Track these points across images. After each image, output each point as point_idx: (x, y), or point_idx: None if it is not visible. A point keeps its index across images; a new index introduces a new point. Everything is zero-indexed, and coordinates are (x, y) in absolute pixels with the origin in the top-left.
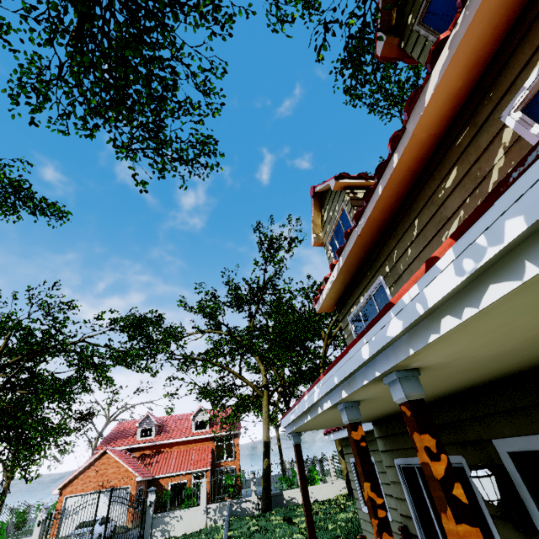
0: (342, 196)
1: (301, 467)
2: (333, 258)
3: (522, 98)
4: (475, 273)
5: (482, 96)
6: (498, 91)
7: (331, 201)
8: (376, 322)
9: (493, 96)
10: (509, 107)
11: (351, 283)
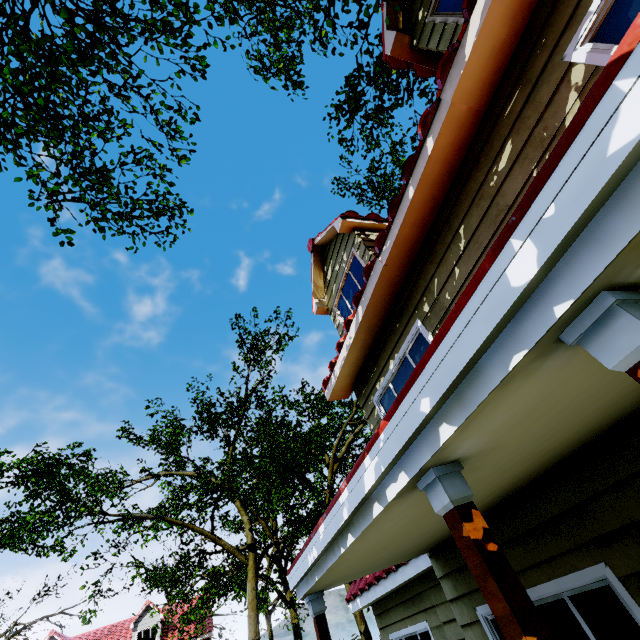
0: (351, 240)
1: None
2: (343, 324)
3: (589, 26)
4: None
5: (531, 47)
6: (553, 33)
7: (336, 252)
8: (558, 161)
9: (547, 41)
10: (573, 42)
11: (374, 347)
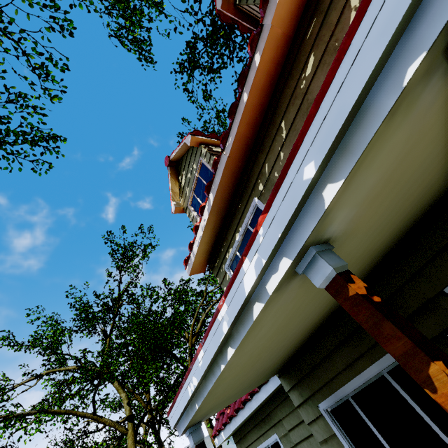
0: (199, 152)
1: None
2: (197, 217)
3: None
4: None
5: None
6: None
7: (188, 164)
8: None
9: None
10: None
11: (222, 227)
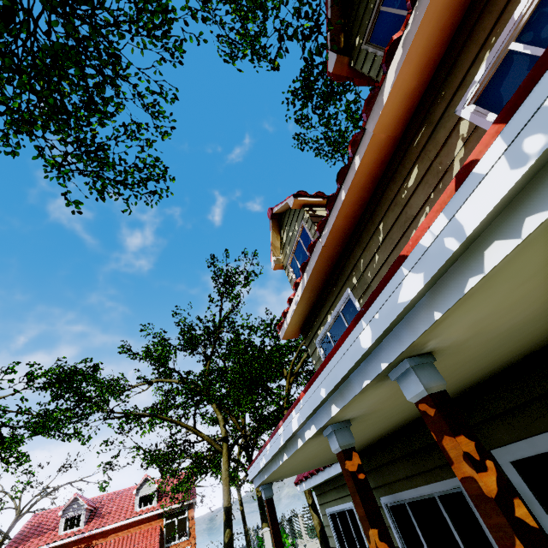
0: (301, 214)
1: (275, 529)
2: (295, 280)
3: (474, 92)
4: (545, 153)
5: (434, 96)
6: (449, 89)
7: (290, 221)
8: (380, 291)
9: (445, 94)
10: (462, 101)
11: (316, 302)
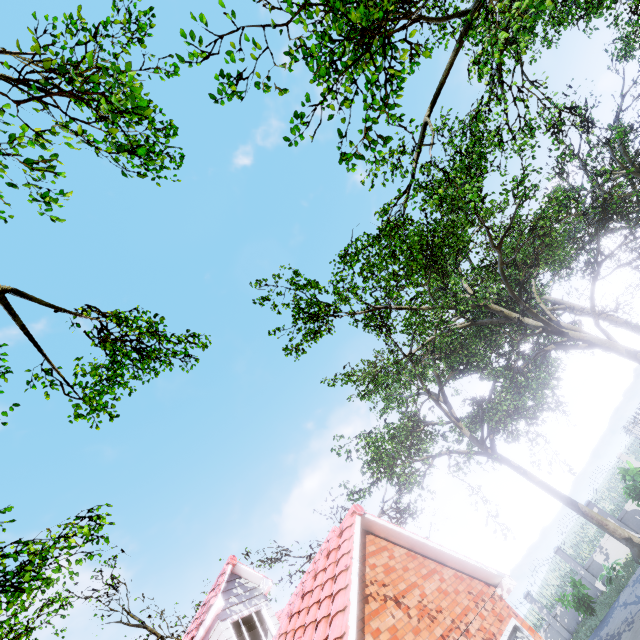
0: None
1: None
2: None
3: None
4: None
5: None
6: None
7: None
8: None
9: None
10: None
11: None
